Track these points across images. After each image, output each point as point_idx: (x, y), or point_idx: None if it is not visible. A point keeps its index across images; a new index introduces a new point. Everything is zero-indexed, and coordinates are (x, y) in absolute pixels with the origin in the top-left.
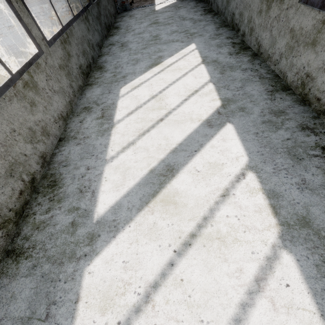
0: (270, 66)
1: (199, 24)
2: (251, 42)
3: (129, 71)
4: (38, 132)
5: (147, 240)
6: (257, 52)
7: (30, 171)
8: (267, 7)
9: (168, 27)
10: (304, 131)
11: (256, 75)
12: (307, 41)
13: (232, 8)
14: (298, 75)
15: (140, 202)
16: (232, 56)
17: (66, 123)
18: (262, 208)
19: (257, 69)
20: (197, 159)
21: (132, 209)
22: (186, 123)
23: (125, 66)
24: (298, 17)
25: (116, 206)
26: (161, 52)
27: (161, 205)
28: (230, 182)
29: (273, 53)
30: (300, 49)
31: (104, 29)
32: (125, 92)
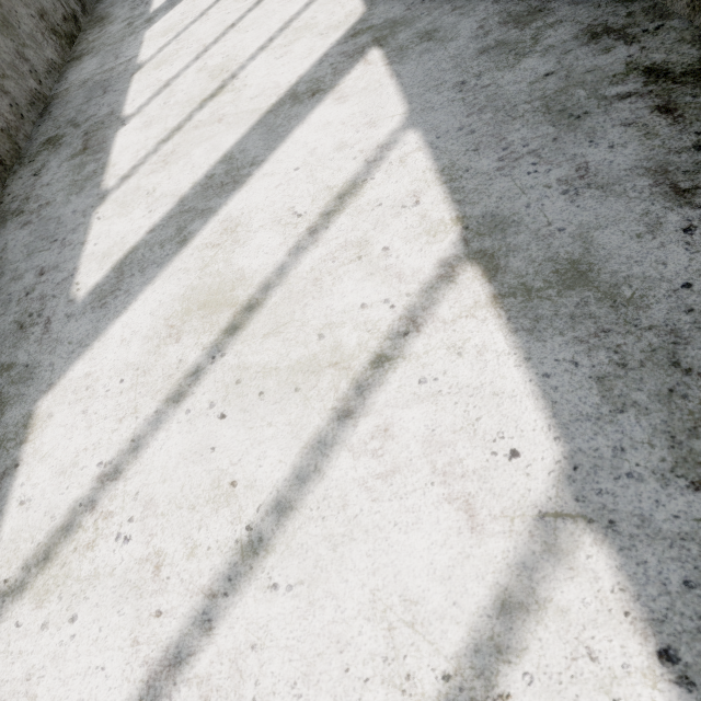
0: None
1: None
2: None
3: None
4: None
5: None
6: None
7: (69, 5)
8: None
9: None
10: None
11: None
12: None
13: None
14: None
15: None
16: None
17: None
18: None
19: None
20: None
21: None
22: None
23: None
24: None
25: None
26: None
27: None
28: None
29: None
30: None
31: None
32: None
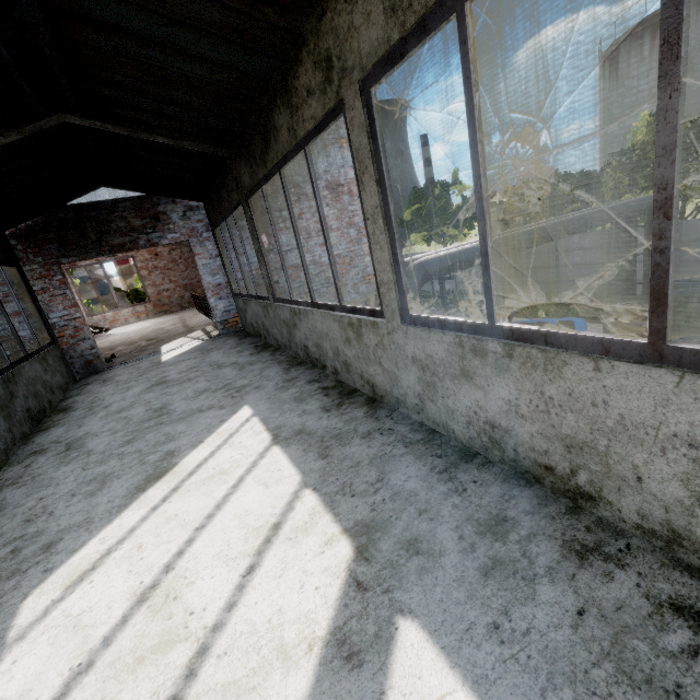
0: (410, 416)
1: (251, 369)
2: (355, 382)
3: (71, 520)
4: None
5: None
6: (374, 395)
7: None
8: (356, 334)
9: (189, 386)
10: (588, 562)
11: (395, 441)
12: (453, 373)
13: (301, 340)
14: (473, 426)
15: None
16: (331, 413)
17: None
18: None
19: (390, 428)
20: None
21: None
22: (269, 684)
23: (63, 507)
24: (414, 342)
25: None
26: (173, 440)
27: None
28: None
29: (403, 394)
30: (449, 385)
31: (21, 422)
32: (37, 613)
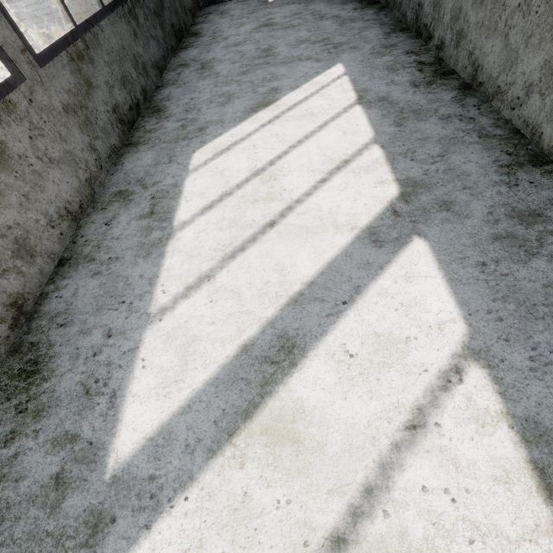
0: (500, 111)
1: (351, 27)
2: (458, 62)
3: (212, 117)
4: (4, 251)
5: (225, 544)
6: (471, 81)
7: None
8: None
9: (292, 33)
10: None
11: (471, 129)
12: None
13: None
14: None
15: (215, 432)
16: (418, 89)
17: (77, 226)
18: (511, 471)
19: (472, 117)
20: (349, 323)
21: (196, 449)
22: (324, 234)
23: (205, 108)
24: None
25: (159, 439)
26: (277, 79)
27: (264, 443)
28: (428, 389)
29: (509, 82)
30: None
31: (170, 35)
32: (201, 162)
